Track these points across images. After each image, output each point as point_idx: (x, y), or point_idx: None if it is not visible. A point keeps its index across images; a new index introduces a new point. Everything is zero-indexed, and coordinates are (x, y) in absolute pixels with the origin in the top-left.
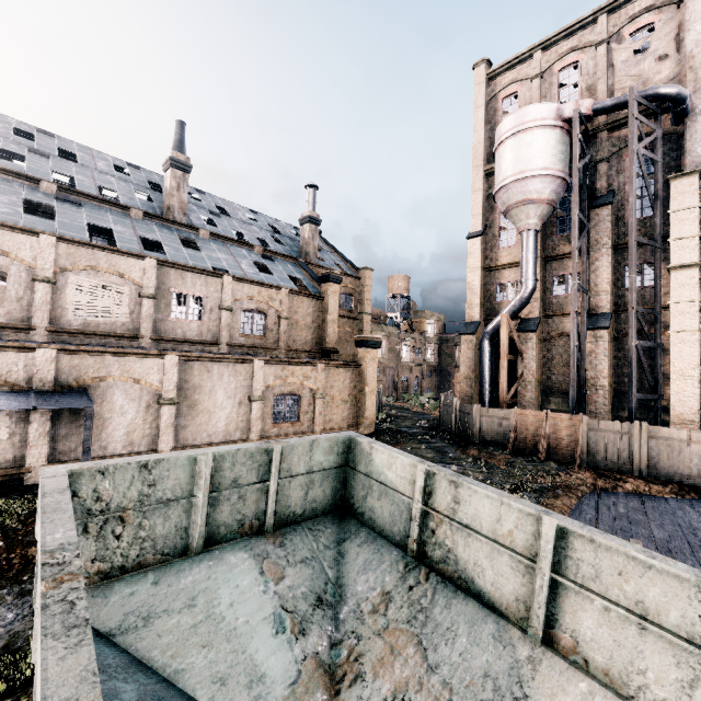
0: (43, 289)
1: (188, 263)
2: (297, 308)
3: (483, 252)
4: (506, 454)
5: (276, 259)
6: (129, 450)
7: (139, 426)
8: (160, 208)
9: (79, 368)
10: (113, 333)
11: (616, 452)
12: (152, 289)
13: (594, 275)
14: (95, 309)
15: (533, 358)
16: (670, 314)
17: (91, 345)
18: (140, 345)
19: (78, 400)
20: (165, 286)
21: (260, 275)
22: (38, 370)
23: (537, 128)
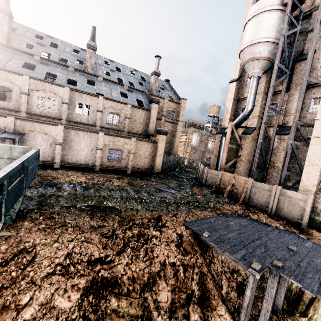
0: (24, 97)
1: (85, 90)
2: (135, 114)
3: (236, 90)
4: (209, 191)
5: (134, 91)
6: (43, 160)
7: (47, 151)
8: (85, 67)
9: (23, 126)
10: (50, 116)
11: (262, 200)
12: (67, 100)
13: (289, 103)
14: (44, 106)
15: (247, 148)
16: (314, 126)
17: (39, 120)
18: (61, 122)
19: (17, 136)
20: (73, 99)
21: (120, 98)
22: (8, 124)
23: (265, 12)
